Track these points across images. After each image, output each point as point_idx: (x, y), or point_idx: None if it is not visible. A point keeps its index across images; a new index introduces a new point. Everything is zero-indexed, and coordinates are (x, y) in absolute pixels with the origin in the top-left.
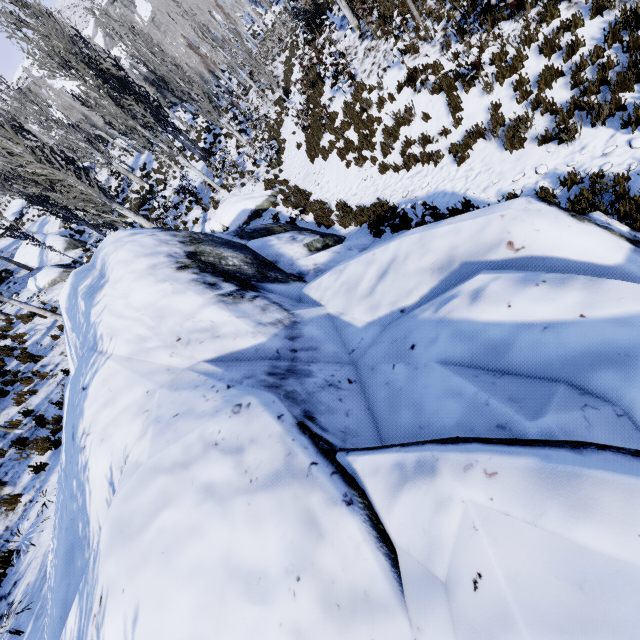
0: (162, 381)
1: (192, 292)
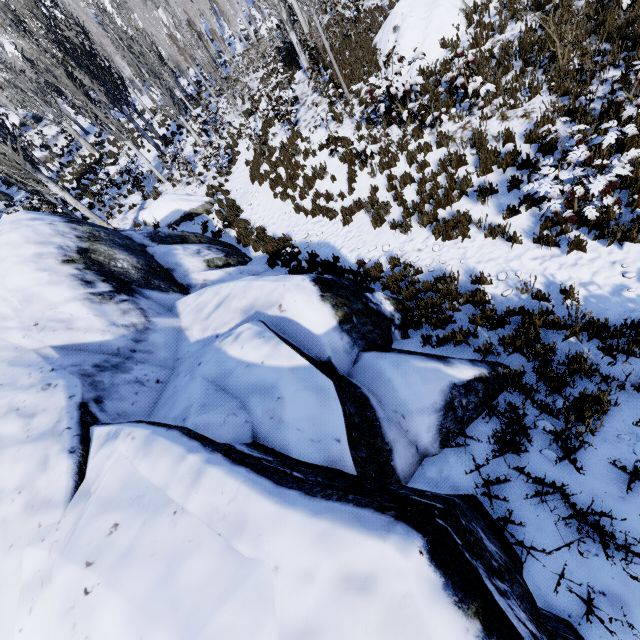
0: (6, 356)
1: (65, 286)
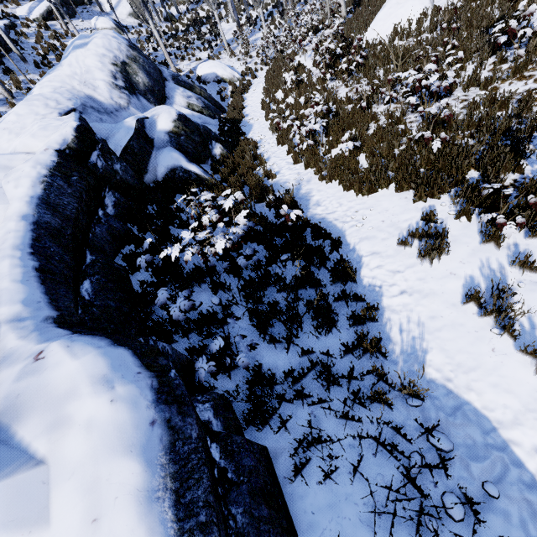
0: (68, 87)
1: (105, 74)
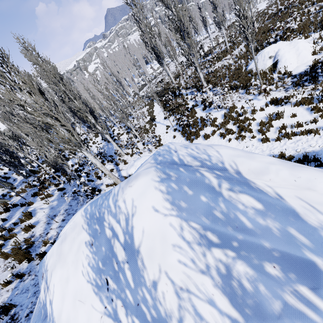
0: None
1: None
